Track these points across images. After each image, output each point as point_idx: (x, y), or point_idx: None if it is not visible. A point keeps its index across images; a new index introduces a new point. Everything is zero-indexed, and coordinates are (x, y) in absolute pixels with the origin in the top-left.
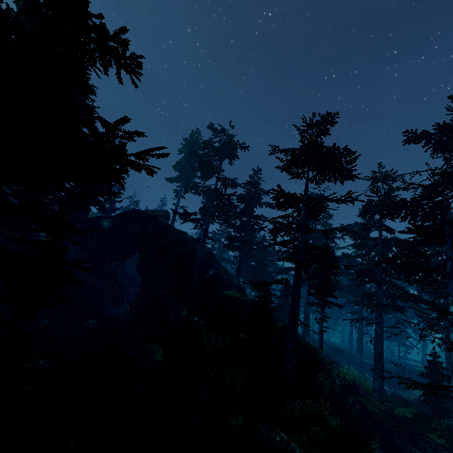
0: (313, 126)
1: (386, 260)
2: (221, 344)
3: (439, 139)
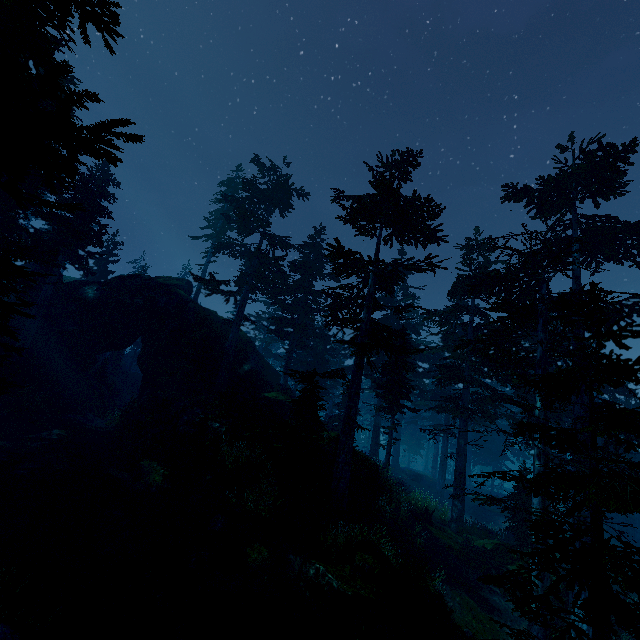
0: (391, 167)
1: (467, 343)
2: (248, 457)
3: (539, 195)
